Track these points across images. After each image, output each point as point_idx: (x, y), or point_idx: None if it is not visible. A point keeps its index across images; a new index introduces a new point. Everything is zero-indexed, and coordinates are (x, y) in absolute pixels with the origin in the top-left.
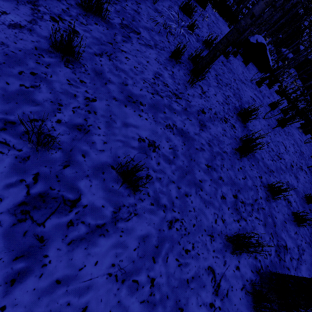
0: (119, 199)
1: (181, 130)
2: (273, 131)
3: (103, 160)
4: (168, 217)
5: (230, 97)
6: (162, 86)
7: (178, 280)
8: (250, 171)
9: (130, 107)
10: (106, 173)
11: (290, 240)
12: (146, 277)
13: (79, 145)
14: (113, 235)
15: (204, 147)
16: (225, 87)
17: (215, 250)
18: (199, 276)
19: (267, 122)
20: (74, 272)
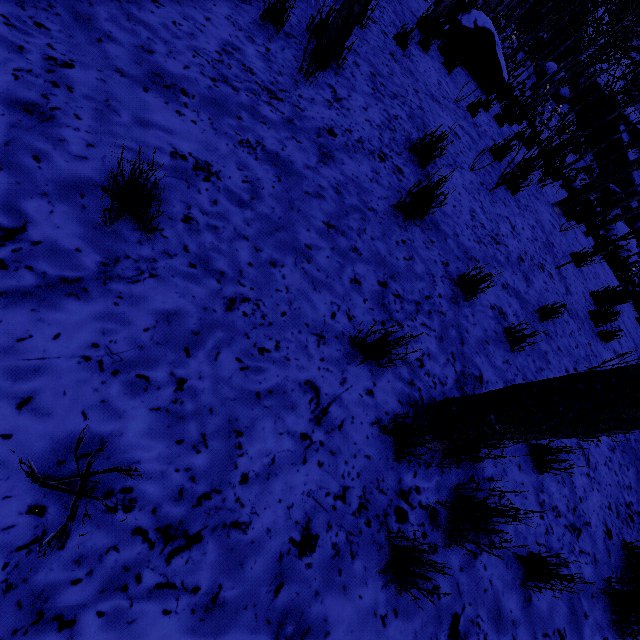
0: (116, 244)
1: (275, 156)
2: (490, 196)
3: (83, 174)
4: (228, 292)
5: (401, 120)
6: (239, 70)
7: (238, 390)
8: (425, 250)
9: (156, 93)
10: (90, 198)
11: (491, 370)
12: (169, 375)
13: (26, 139)
14: (98, 299)
15: (323, 193)
16: (391, 101)
17: (325, 359)
18: (285, 391)
19: (479, 179)
20: (5, 343)
